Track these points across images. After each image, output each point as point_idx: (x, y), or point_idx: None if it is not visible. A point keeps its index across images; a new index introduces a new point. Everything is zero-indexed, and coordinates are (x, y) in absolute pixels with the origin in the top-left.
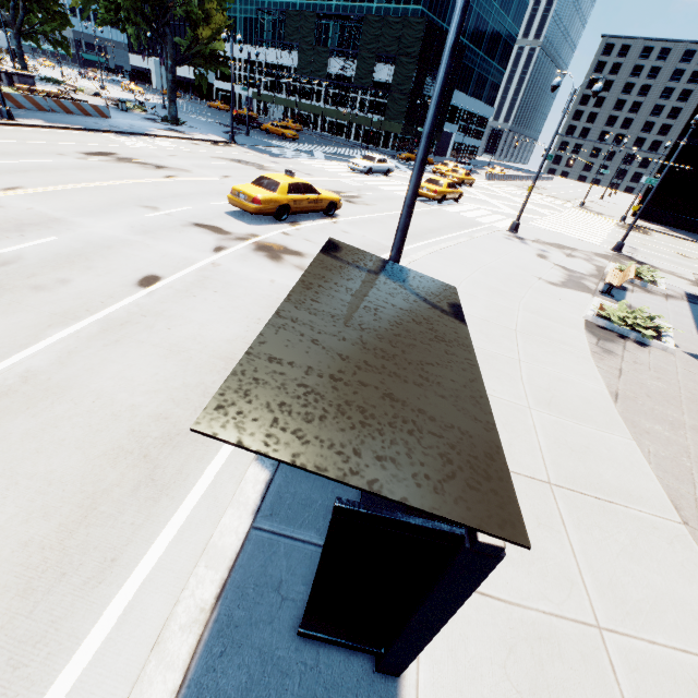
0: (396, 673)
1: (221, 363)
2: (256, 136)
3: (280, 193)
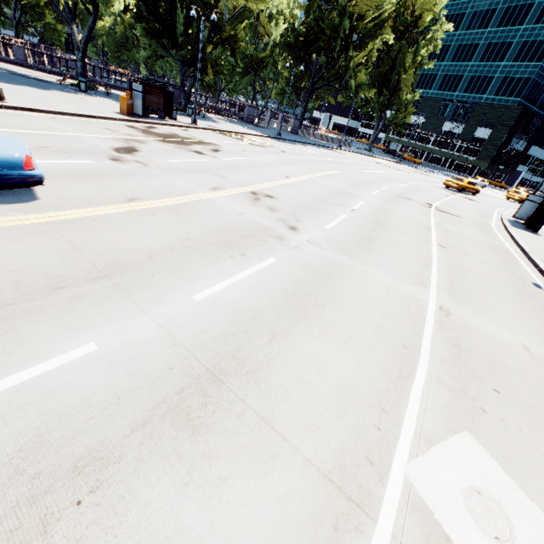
0: (537, 232)
1: (481, 210)
2: (402, 161)
3: (464, 183)
